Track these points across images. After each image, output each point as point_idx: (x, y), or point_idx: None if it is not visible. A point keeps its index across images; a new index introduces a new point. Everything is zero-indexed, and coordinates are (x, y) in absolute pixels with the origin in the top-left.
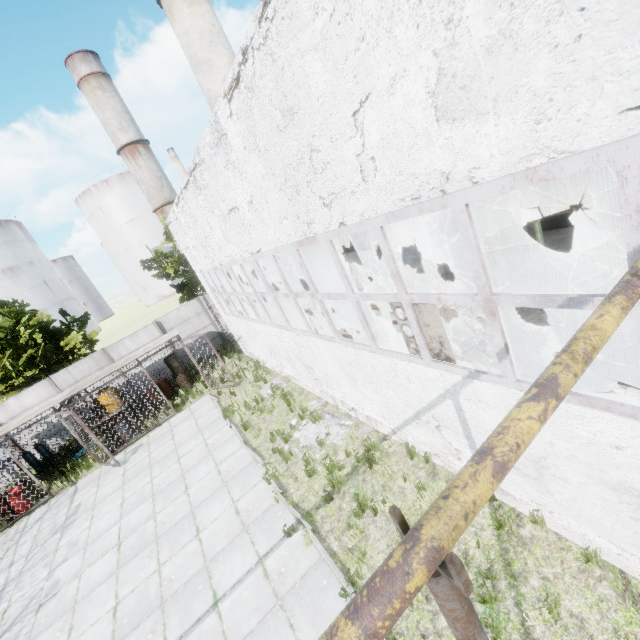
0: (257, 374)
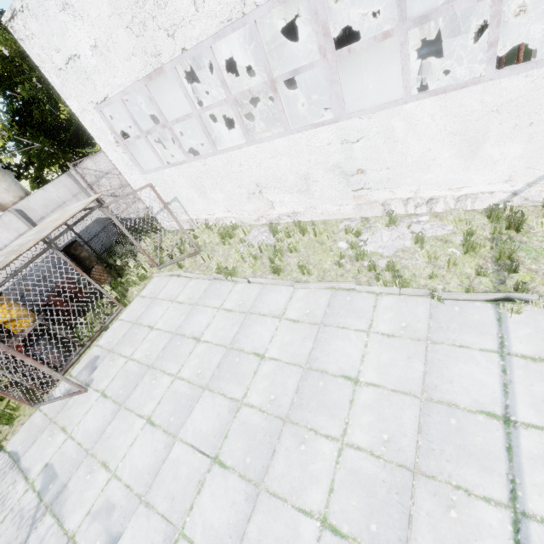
0: (224, 231)
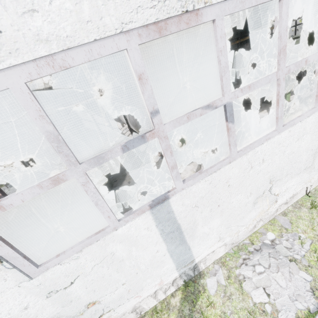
0: None
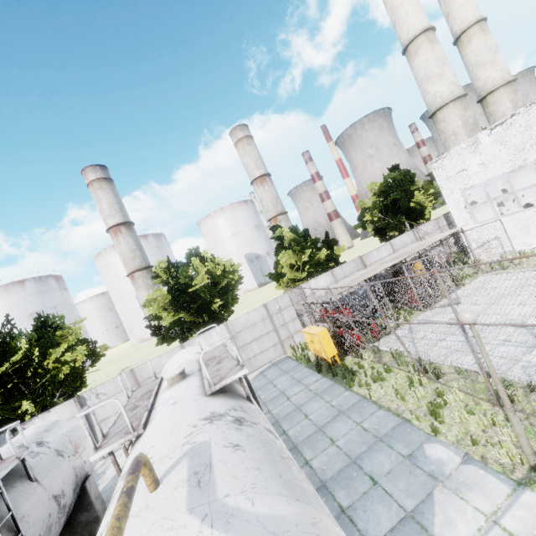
0: None
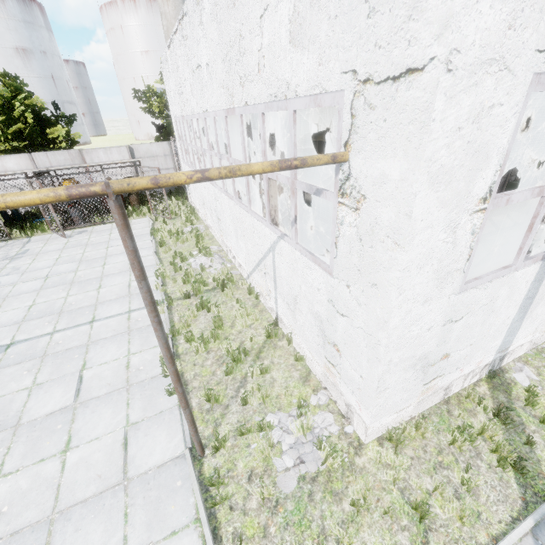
0: (189, 216)
